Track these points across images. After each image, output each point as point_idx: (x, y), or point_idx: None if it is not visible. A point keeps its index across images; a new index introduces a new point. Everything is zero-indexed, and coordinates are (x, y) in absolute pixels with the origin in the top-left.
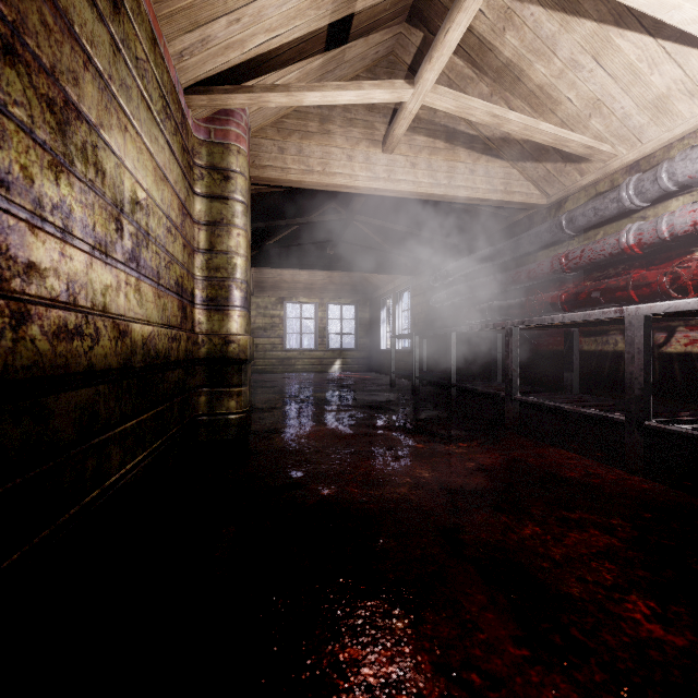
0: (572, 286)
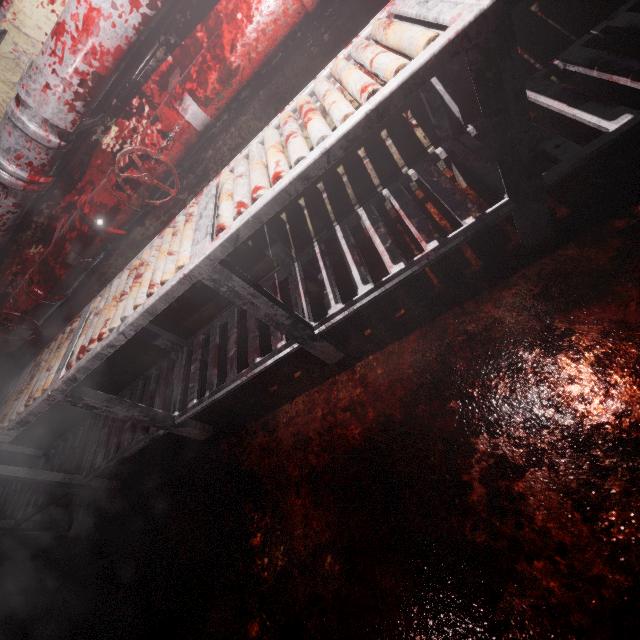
0: (17, 268)
